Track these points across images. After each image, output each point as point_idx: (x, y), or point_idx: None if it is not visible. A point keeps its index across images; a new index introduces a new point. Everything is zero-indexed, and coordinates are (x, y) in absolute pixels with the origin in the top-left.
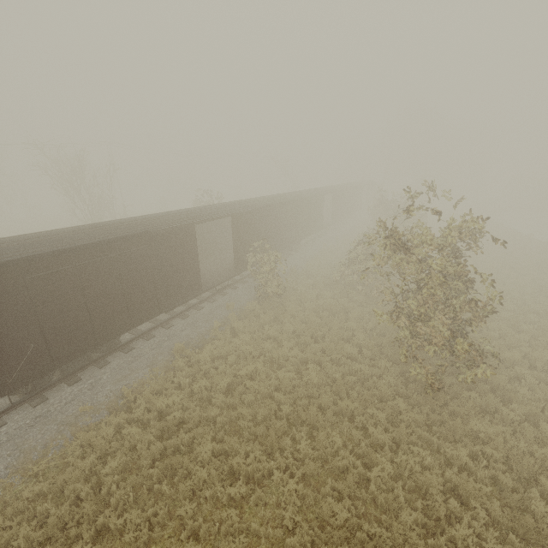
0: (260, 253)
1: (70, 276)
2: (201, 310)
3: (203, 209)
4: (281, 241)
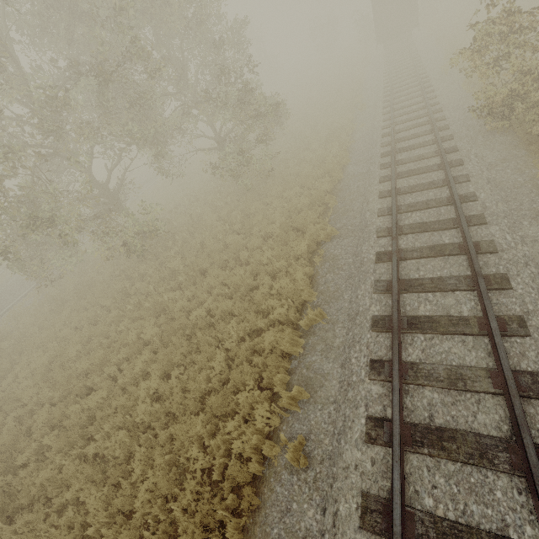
0: None
1: None
2: None
3: None
4: None
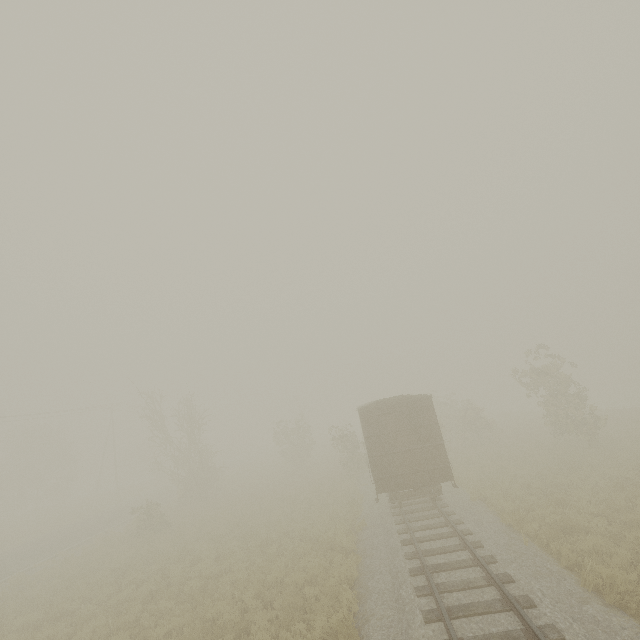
0: None
1: None
2: None
3: None
4: None
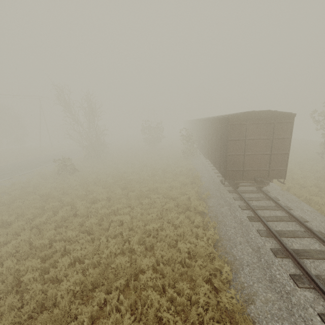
0: None
1: None
2: None
3: None
4: None
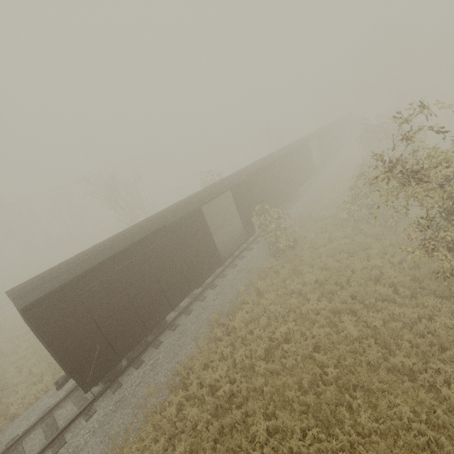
0: (264, 213)
1: (112, 282)
2: (226, 277)
3: (205, 191)
4: (280, 196)
